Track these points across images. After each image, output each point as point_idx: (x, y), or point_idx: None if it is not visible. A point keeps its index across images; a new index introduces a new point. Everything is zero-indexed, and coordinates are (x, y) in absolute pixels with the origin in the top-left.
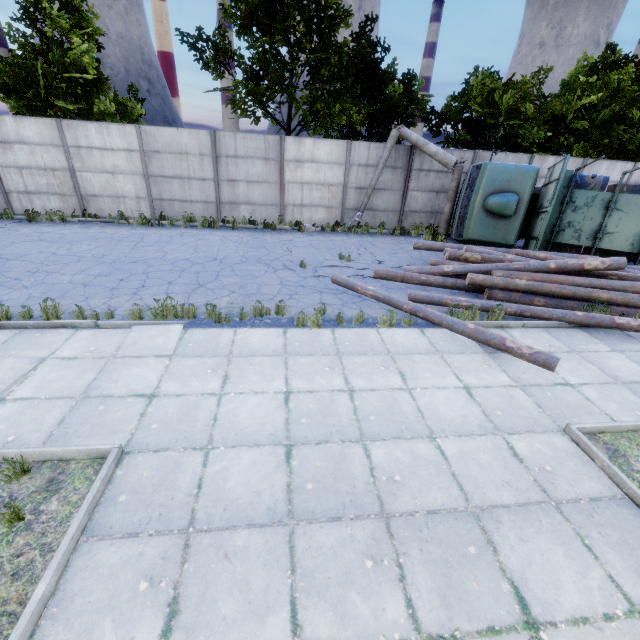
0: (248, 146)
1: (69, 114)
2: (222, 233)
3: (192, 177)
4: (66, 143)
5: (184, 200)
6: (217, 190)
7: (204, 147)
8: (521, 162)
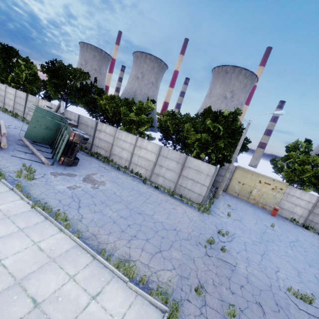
0: (33, 99)
1: (14, 86)
2: (8, 116)
3: (21, 104)
4: (6, 91)
5: (19, 110)
6: (24, 109)
7: (25, 97)
8: (93, 123)
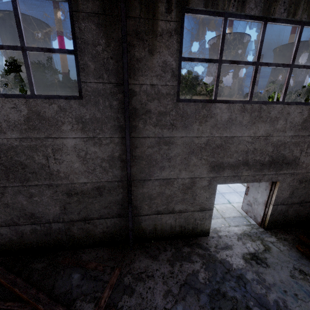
0: None
1: None
2: None
3: None
4: None
5: None
6: None
7: None
8: None
